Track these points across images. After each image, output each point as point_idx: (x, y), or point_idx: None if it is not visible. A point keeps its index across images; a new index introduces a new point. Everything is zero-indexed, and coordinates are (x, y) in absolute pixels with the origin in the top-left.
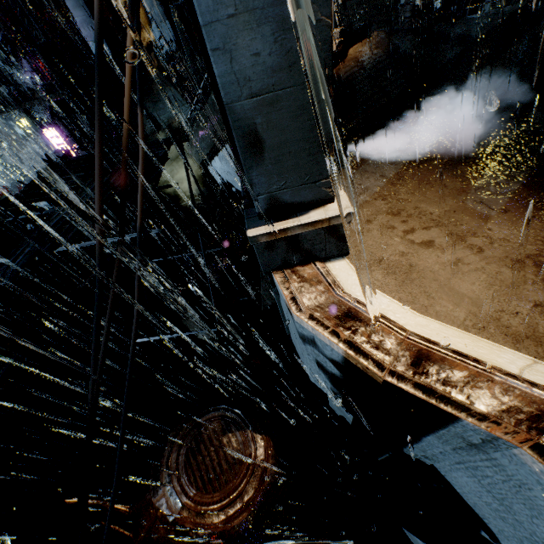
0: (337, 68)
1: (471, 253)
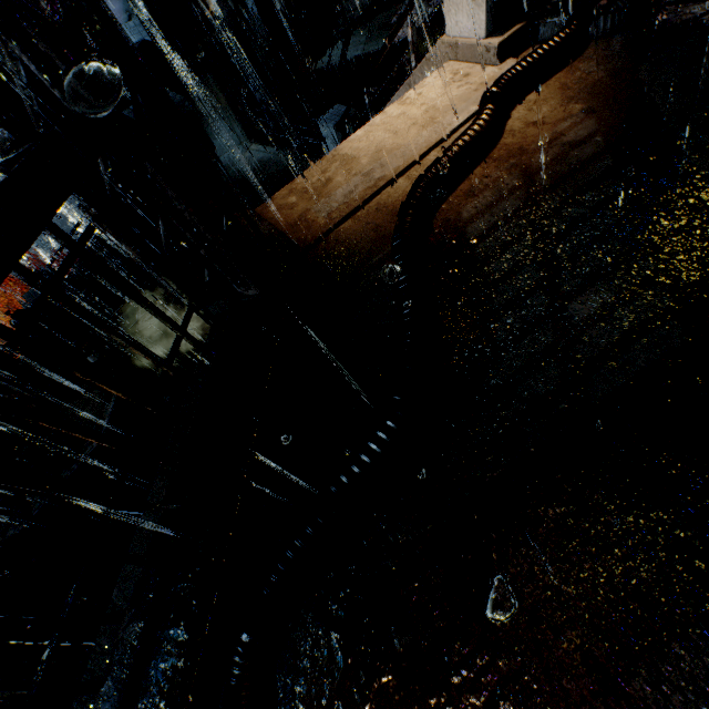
0: (464, 187)
1: None
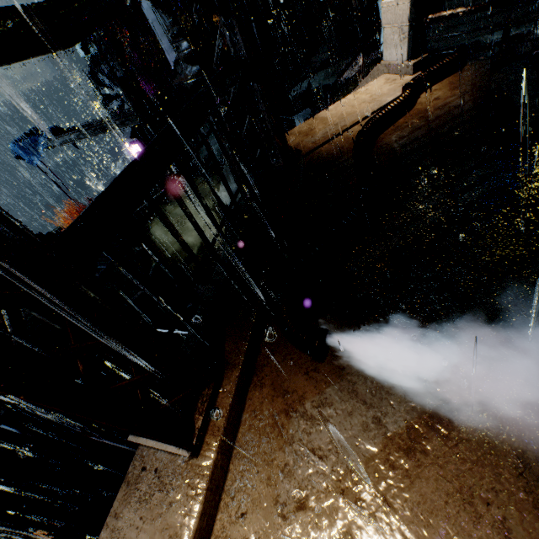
0: (393, 127)
1: None
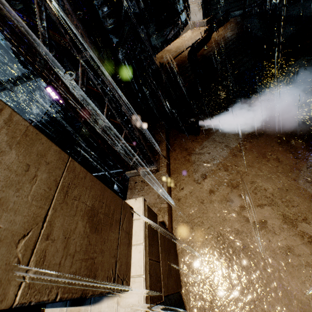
0: (203, 49)
1: (302, 242)
